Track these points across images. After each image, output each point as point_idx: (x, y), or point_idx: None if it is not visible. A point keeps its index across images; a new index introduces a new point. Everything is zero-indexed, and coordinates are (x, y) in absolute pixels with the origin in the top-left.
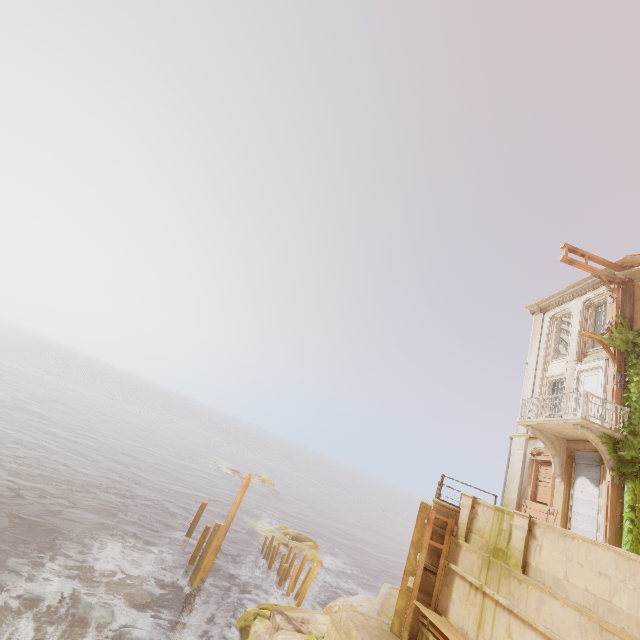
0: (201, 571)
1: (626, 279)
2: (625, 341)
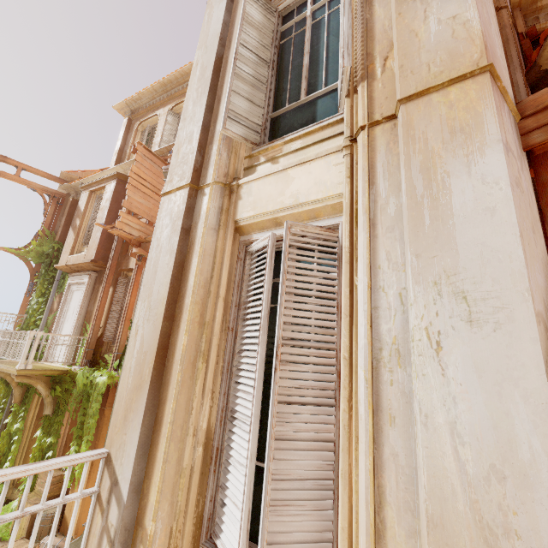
0: None
1: (67, 193)
2: (41, 253)
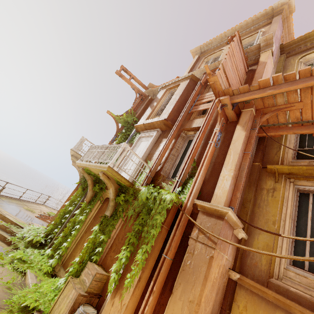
0: None
1: (148, 95)
2: (126, 121)
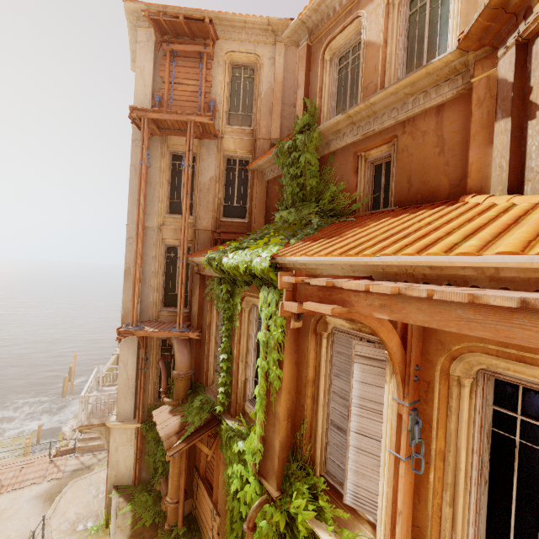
0: (65, 394)
1: None
2: None
